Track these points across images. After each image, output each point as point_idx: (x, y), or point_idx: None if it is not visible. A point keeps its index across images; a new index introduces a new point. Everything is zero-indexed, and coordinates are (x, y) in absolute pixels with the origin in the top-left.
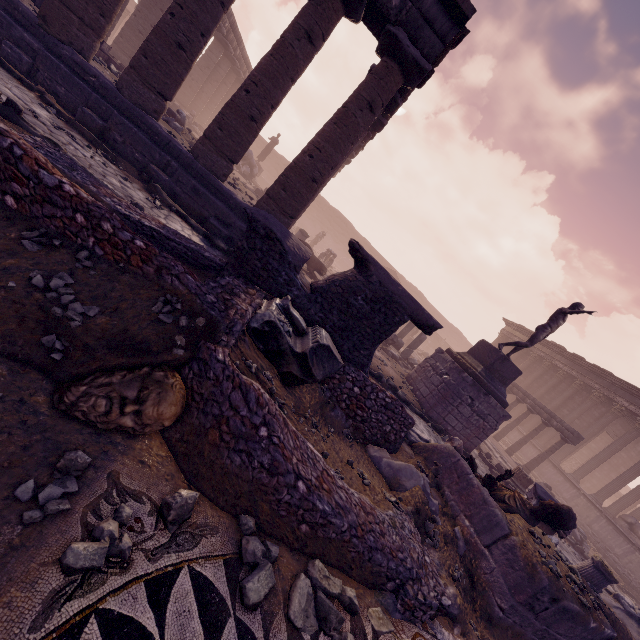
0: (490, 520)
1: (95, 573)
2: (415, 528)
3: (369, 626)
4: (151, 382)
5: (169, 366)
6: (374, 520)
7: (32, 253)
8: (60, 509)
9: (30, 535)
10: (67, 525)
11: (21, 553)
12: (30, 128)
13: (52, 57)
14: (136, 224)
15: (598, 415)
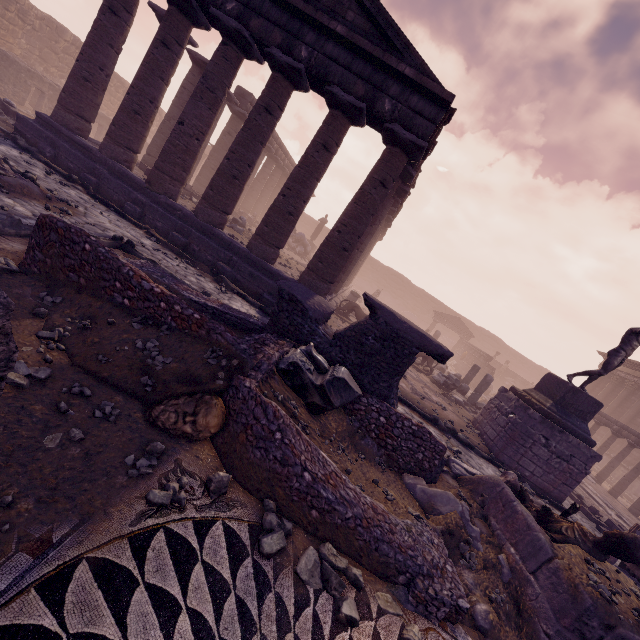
0: (534, 545)
1: (164, 508)
2: (441, 543)
3: (375, 604)
4: (202, 402)
5: (214, 393)
6: (384, 519)
7: (137, 330)
8: (147, 472)
9: (131, 482)
10: (151, 481)
11: (127, 489)
12: (139, 255)
13: (154, 205)
14: (203, 306)
15: None
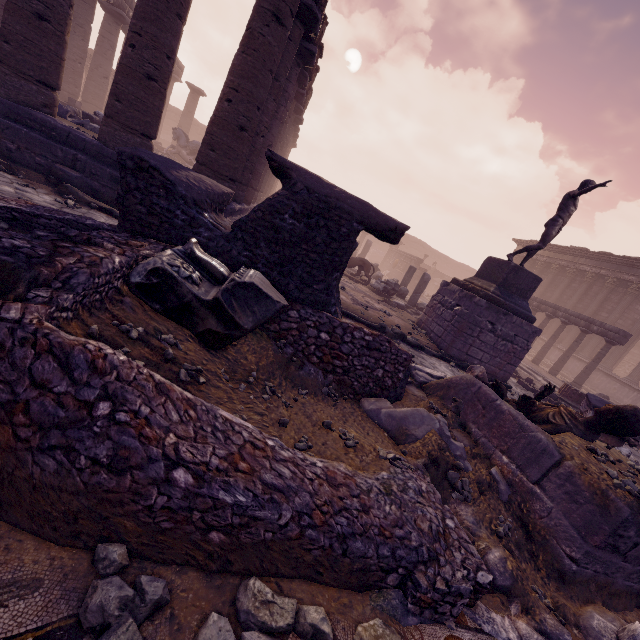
0: (533, 449)
1: None
2: (430, 485)
3: None
4: None
5: None
6: (349, 493)
7: None
8: None
9: None
10: None
11: None
12: None
13: None
14: None
15: None
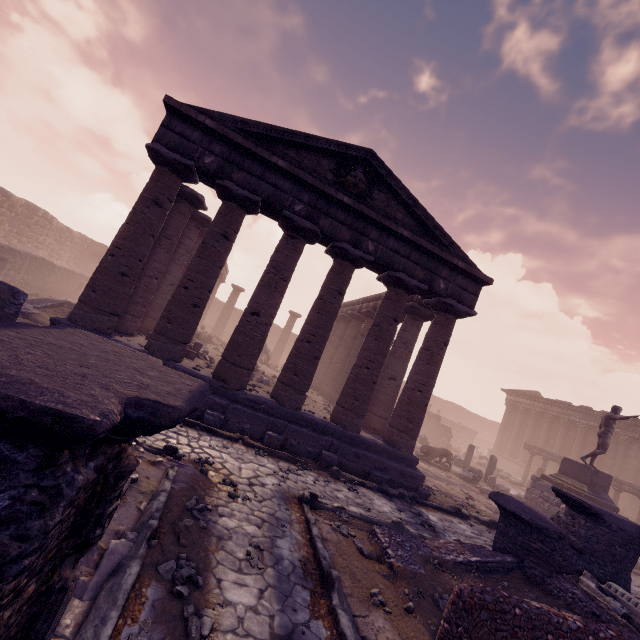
0: None
1: None
2: None
3: None
4: None
5: None
6: None
7: None
8: None
9: None
10: None
11: None
12: (326, 506)
13: (238, 406)
14: (467, 564)
15: (633, 454)
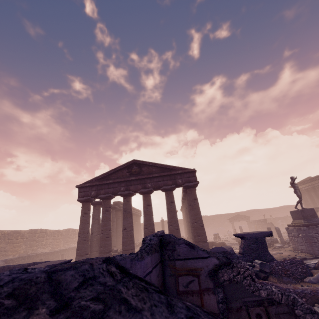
0: None
1: None
2: None
3: None
4: None
5: None
6: (316, 288)
7: None
8: None
9: None
10: None
11: None
12: None
13: None
14: None
15: None
